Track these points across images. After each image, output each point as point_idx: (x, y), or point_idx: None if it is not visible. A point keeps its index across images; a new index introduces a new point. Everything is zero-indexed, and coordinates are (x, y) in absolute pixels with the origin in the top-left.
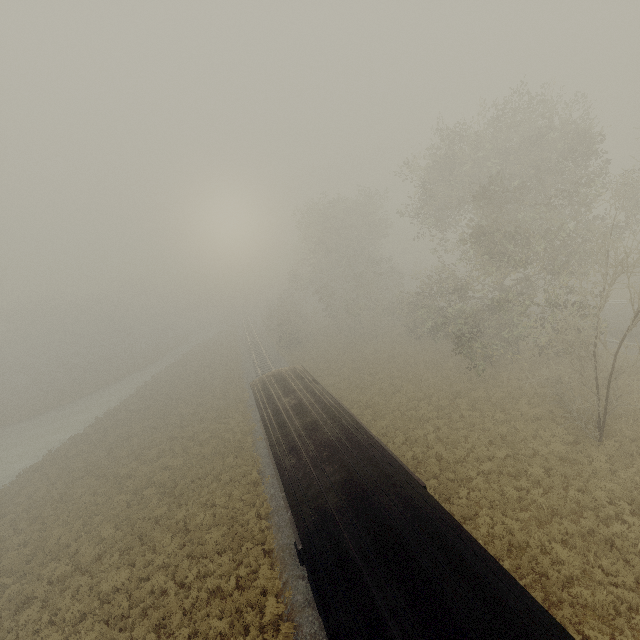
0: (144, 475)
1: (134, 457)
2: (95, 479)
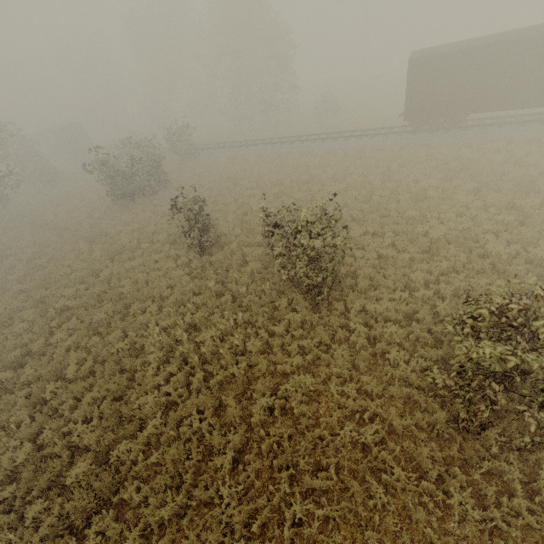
0: None
1: None
2: None
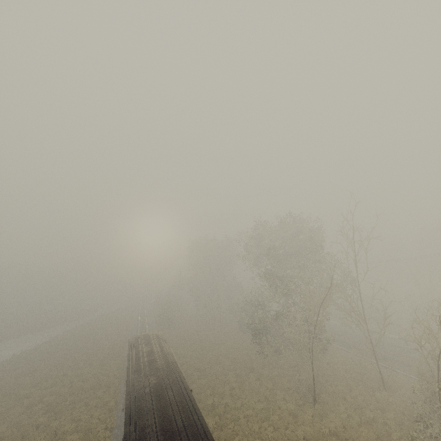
0: (37, 397)
1: (34, 384)
2: (1, 396)
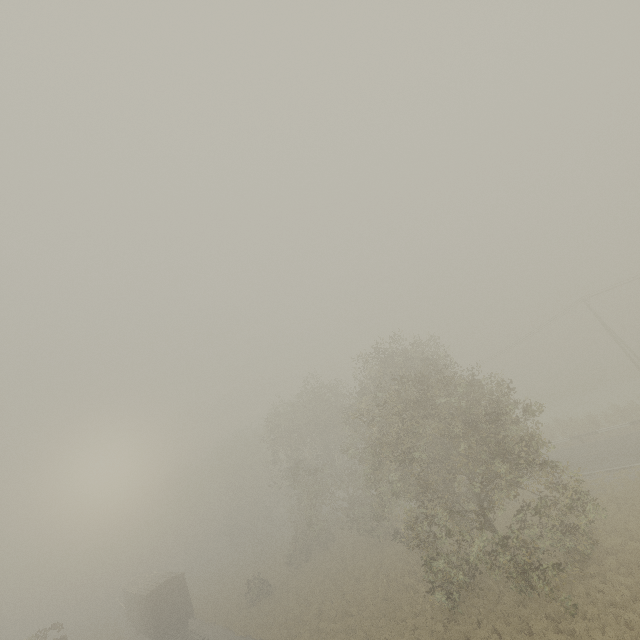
0: None
1: None
2: None
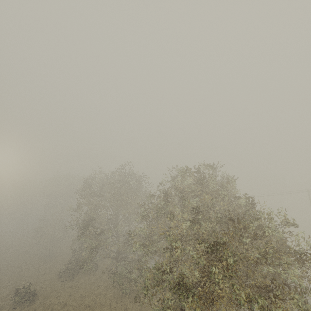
0: None
1: None
2: None
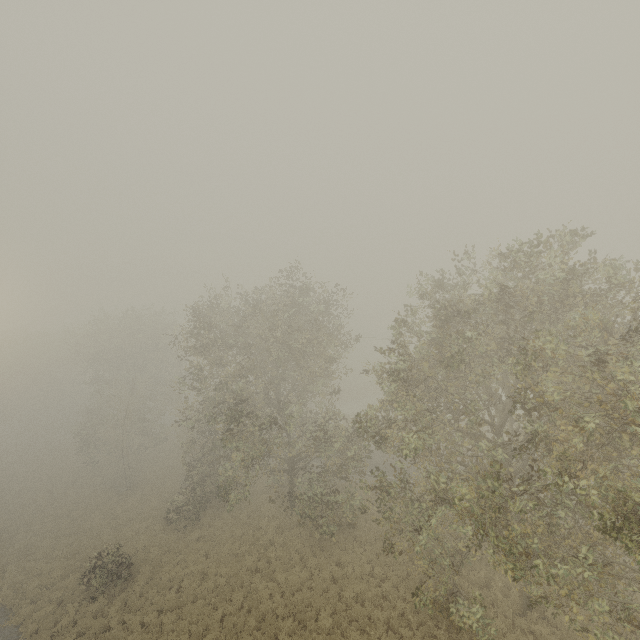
0: None
1: None
2: None
